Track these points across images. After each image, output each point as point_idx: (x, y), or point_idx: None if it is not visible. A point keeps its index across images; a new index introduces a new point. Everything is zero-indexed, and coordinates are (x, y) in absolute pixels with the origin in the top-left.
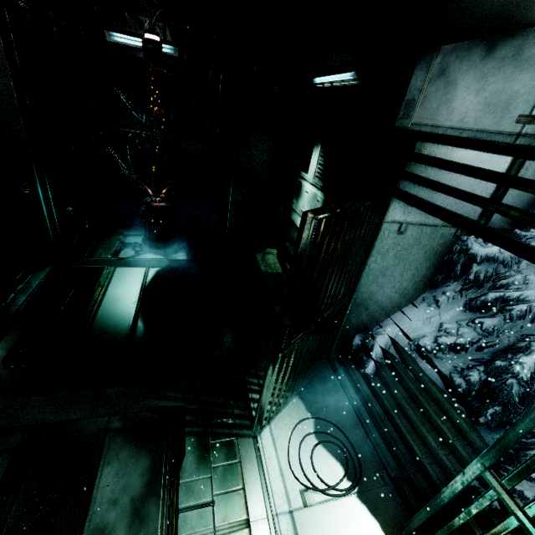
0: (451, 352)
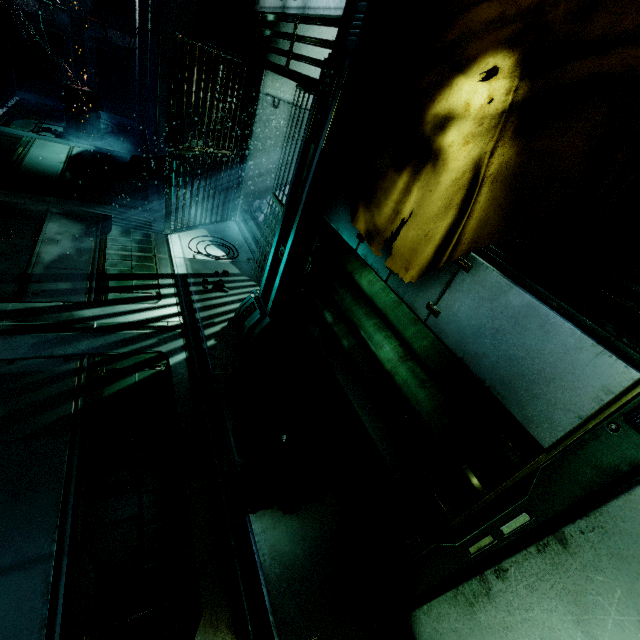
0: None
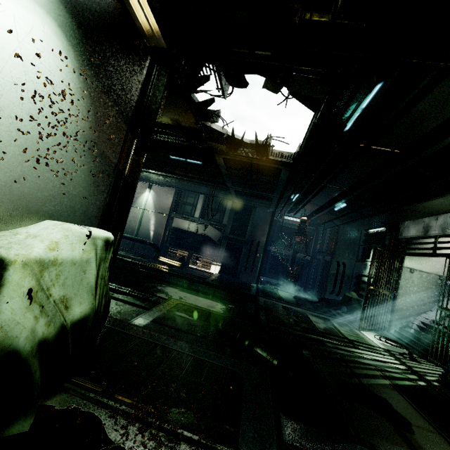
0: (447, 318)
